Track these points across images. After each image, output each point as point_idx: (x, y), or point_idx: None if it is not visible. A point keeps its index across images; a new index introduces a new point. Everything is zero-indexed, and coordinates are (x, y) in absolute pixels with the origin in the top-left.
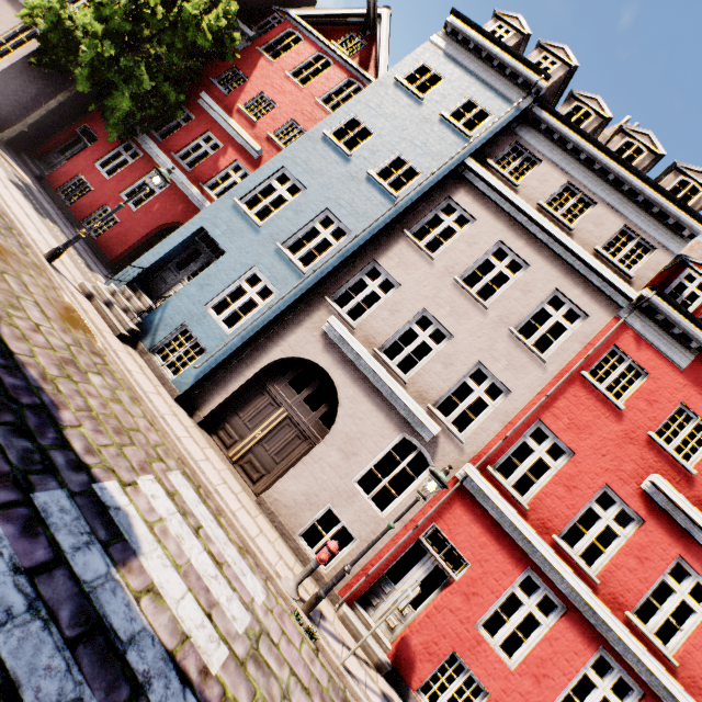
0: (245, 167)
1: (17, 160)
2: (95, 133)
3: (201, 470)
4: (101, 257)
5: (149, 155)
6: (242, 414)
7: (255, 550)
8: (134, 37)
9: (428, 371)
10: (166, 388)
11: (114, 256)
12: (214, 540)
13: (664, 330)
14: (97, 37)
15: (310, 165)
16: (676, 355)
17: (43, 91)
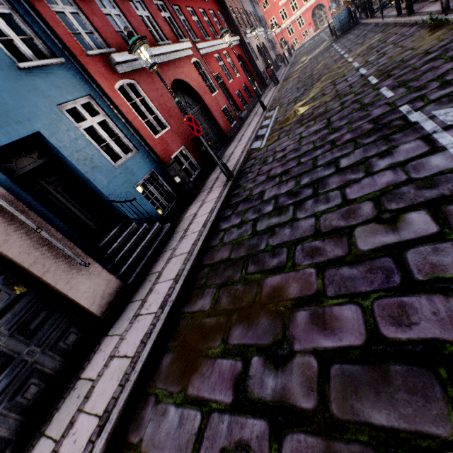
0: None
1: None
2: None
3: None
4: None
5: None
6: None
7: None
8: None
9: None
10: None
11: None
12: None
13: None
14: None
15: None
16: None
17: None
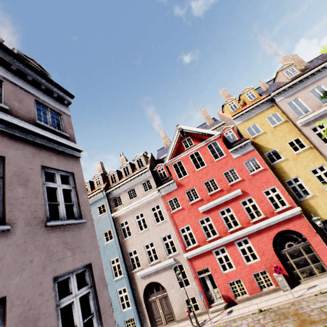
0: None
1: None
2: None
3: None
4: None
5: None
6: (154, 313)
7: None
8: None
9: (159, 252)
10: None
11: None
12: None
13: (167, 187)
14: None
15: None
16: (174, 188)
17: None
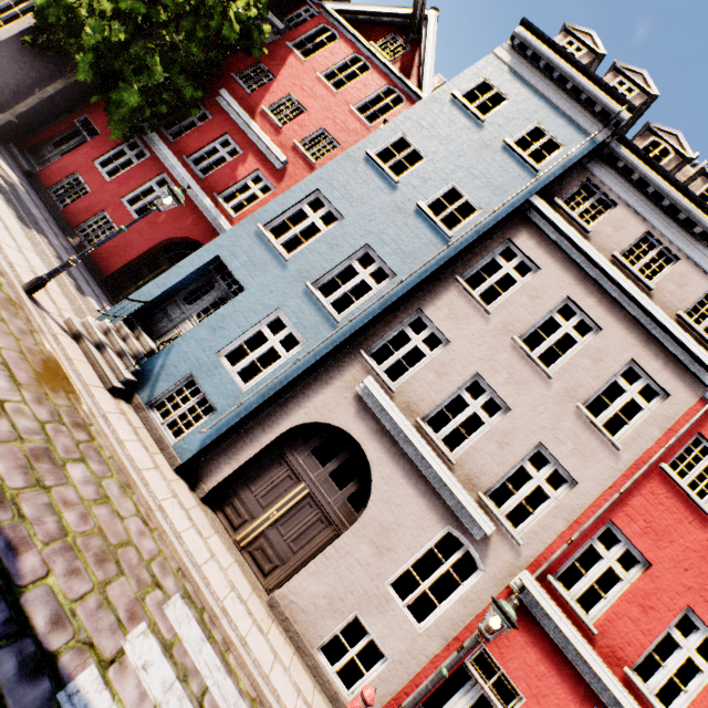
0: (266, 178)
1: (2, 152)
2: (97, 126)
3: (205, 580)
4: (95, 271)
5: (157, 156)
6: (255, 487)
7: (270, 700)
8: (148, 21)
9: (480, 450)
10: (164, 455)
11: (110, 271)
12: (222, 706)
13: None
14: (104, 17)
15: (350, 189)
16: None
17: (38, 74)
